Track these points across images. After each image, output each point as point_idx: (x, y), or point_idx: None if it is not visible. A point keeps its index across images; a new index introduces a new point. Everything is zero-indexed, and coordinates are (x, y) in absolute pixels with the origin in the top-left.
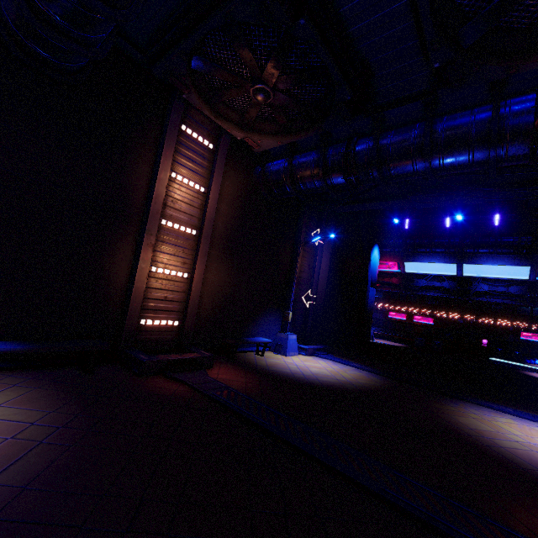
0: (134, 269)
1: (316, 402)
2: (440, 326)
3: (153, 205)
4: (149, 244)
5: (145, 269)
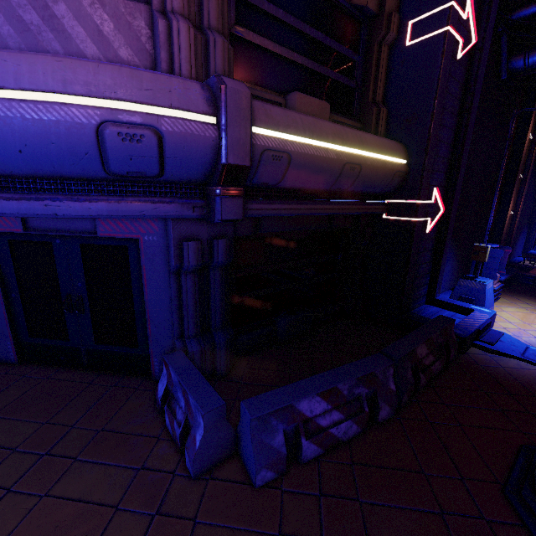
0: (501, 216)
1: None
2: None
3: (520, 164)
4: (513, 195)
5: (508, 214)
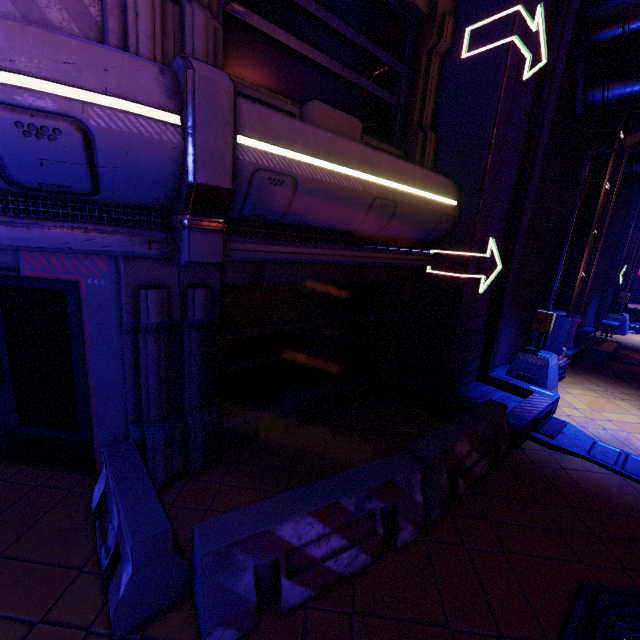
0: (571, 277)
1: None
2: None
3: (594, 218)
4: (585, 254)
5: (579, 276)
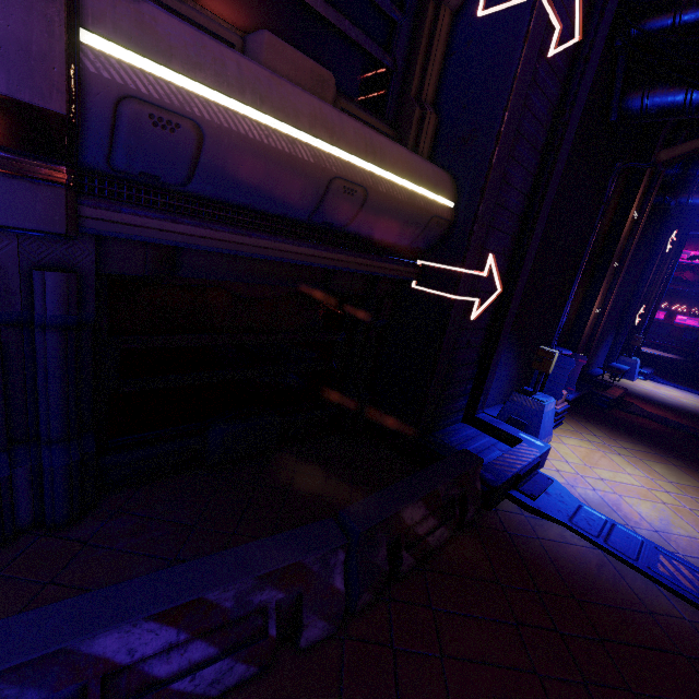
0: (584, 313)
1: None
2: None
3: (617, 248)
4: (602, 288)
5: (593, 312)
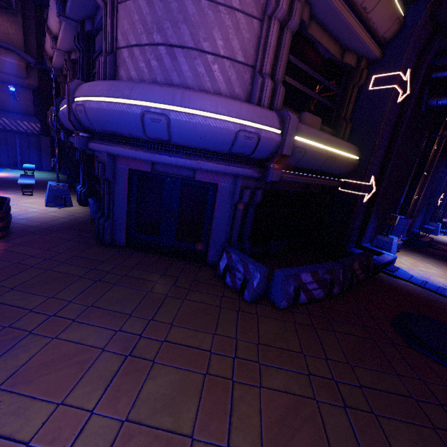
0: (409, 198)
1: None
2: None
3: (426, 165)
4: (418, 186)
5: (413, 198)
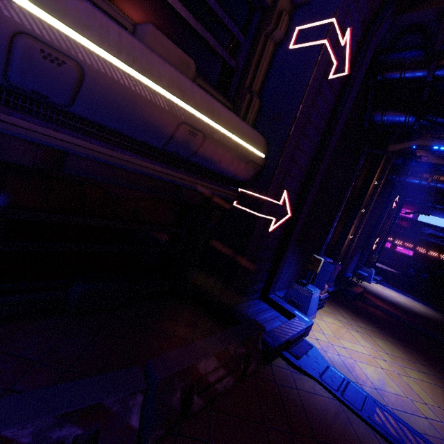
0: (343, 237)
1: (439, 330)
2: (416, 258)
3: (364, 200)
4: (354, 223)
5: (348, 237)
